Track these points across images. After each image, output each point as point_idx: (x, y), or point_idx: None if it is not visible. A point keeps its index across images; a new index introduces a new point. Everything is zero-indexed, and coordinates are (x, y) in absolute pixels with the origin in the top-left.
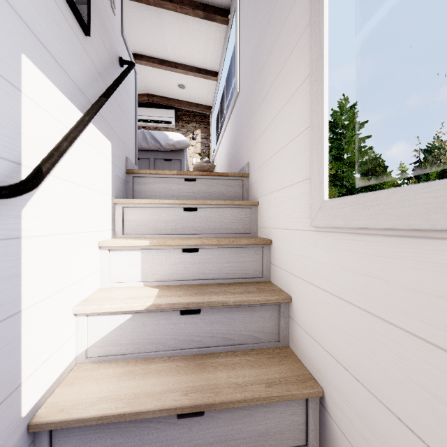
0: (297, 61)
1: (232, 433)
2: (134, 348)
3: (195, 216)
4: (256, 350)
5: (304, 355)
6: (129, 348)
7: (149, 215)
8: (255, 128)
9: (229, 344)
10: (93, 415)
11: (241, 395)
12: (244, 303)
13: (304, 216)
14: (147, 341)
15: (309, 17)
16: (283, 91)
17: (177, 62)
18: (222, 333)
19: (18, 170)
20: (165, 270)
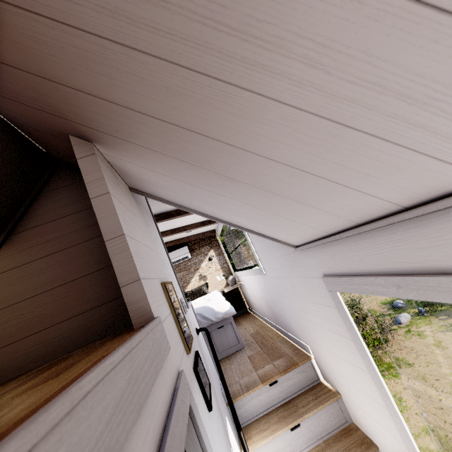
0: (349, 348)
1: None
2: None
3: (301, 431)
4: None
5: None
6: None
7: (269, 450)
8: (307, 330)
9: None
10: None
11: None
12: None
13: None
14: None
15: (350, 336)
16: (338, 347)
17: (184, 225)
18: None
19: None
20: None
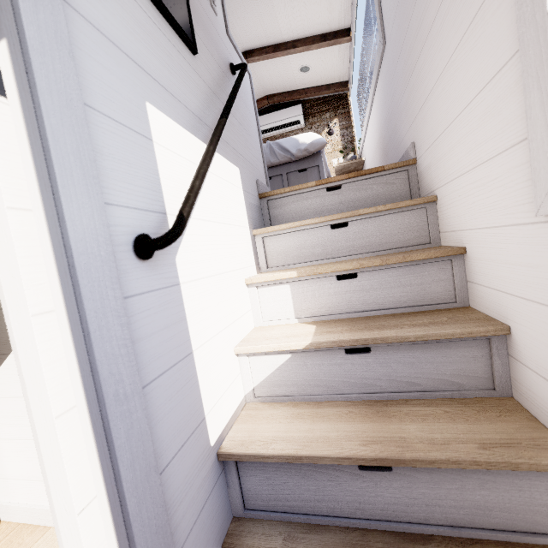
0: None
1: (434, 498)
2: (299, 389)
3: (346, 234)
4: (457, 400)
5: (542, 411)
6: (294, 389)
7: (291, 242)
8: (417, 89)
9: (415, 390)
10: (270, 453)
11: (441, 454)
12: (430, 338)
13: (522, 201)
14: (312, 383)
15: None
16: (459, 10)
17: (294, 39)
18: (403, 376)
19: (165, 219)
20: (320, 303)
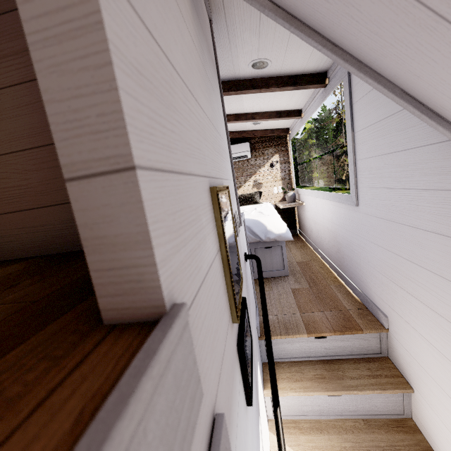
0: None
1: None
2: None
3: (340, 400)
4: None
5: None
6: None
7: (294, 400)
8: (402, 304)
9: None
10: None
11: None
12: None
13: None
14: None
15: None
16: None
17: (253, 112)
18: None
19: None
20: None
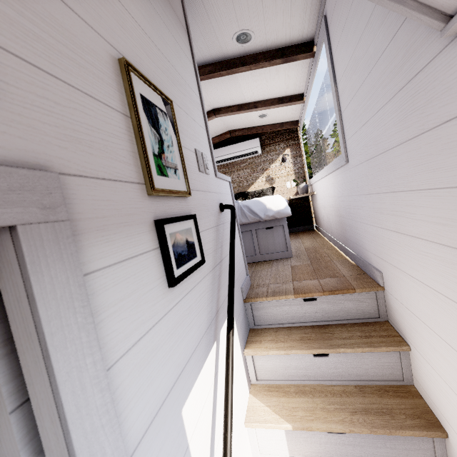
0: None
1: None
2: None
3: (327, 362)
4: None
5: None
6: None
7: (278, 362)
8: (389, 248)
9: None
10: None
11: None
12: None
13: None
14: None
15: None
16: (451, 279)
17: (256, 101)
18: None
19: None
20: (312, 448)
